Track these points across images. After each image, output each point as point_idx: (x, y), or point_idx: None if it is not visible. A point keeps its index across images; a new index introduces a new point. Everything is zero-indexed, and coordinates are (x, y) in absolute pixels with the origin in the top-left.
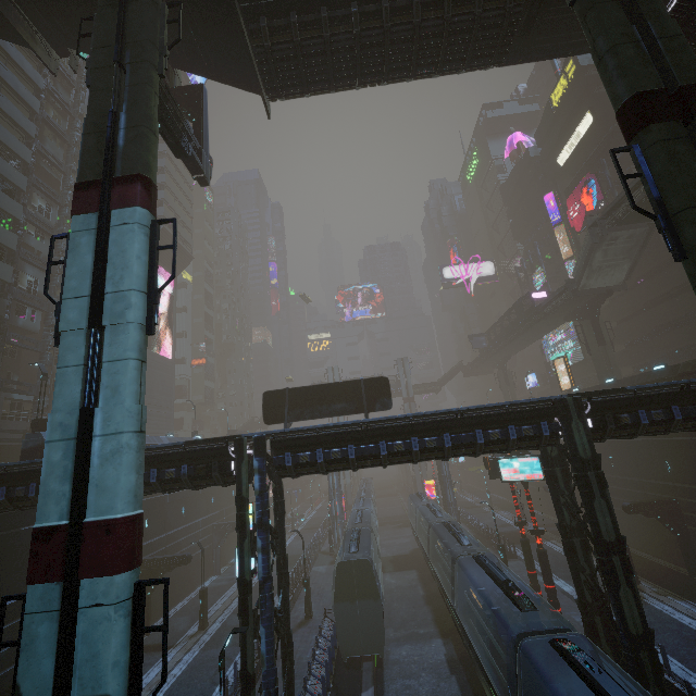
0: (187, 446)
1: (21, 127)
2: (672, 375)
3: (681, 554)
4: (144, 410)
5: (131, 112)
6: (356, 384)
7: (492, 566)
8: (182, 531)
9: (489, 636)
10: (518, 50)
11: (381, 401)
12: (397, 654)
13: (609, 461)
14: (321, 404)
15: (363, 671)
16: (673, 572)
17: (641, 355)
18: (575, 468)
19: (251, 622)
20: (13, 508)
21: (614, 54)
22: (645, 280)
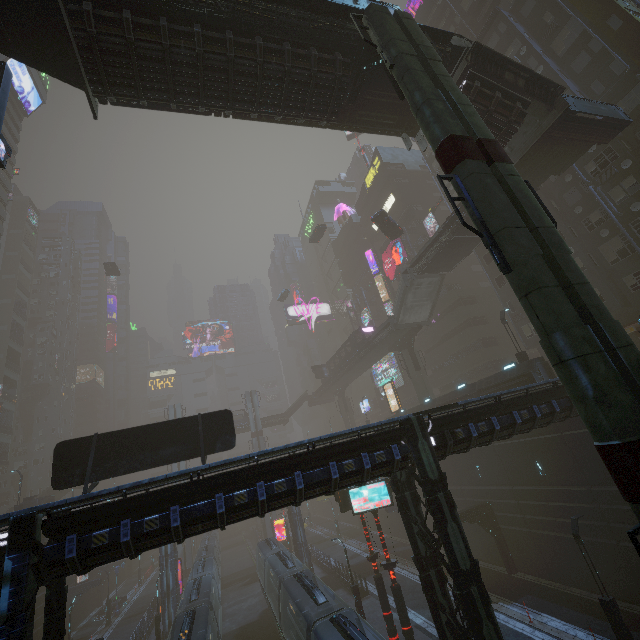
0: None
1: None
2: (473, 392)
3: (498, 553)
4: None
5: None
6: (192, 421)
7: (353, 630)
8: None
9: None
10: (346, 117)
11: (222, 439)
12: None
13: None
14: (144, 450)
15: None
16: (496, 573)
17: (444, 377)
18: (427, 491)
19: None
20: None
21: (429, 105)
22: (440, 318)
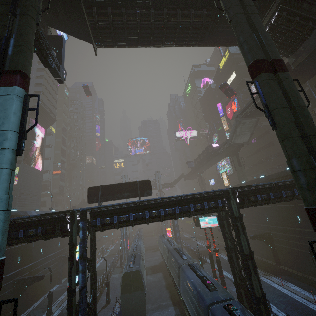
0: (43, 216)
1: None
2: (267, 180)
3: (272, 256)
4: (11, 198)
5: (17, 38)
6: (135, 183)
7: (197, 269)
8: (40, 261)
9: (196, 305)
10: (207, 40)
11: (146, 191)
12: None
13: (244, 216)
14: (117, 193)
15: None
16: (270, 264)
17: (255, 171)
18: (232, 221)
19: (74, 312)
20: None
21: (247, 43)
22: (256, 140)
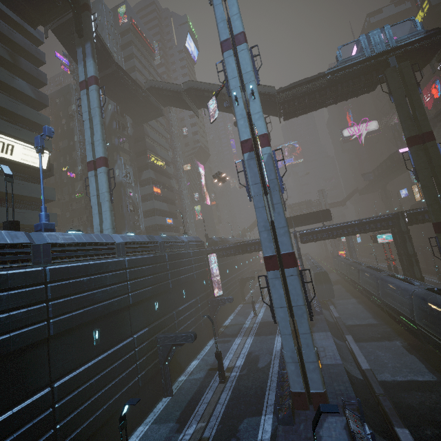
0: None
1: (162, 124)
2: None
3: None
4: None
5: None
6: (317, 212)
7: (373, 267)
8: (243, 271)
9: (372, 283)
10: None
11: (327, 218)
12: (338, 302)
13: None
14: (304, 221)
15: (328, 303)
16: None
17: None
18: (400, 234)
19: None
20: (226, 256)
21: (404, 123)
22: None
